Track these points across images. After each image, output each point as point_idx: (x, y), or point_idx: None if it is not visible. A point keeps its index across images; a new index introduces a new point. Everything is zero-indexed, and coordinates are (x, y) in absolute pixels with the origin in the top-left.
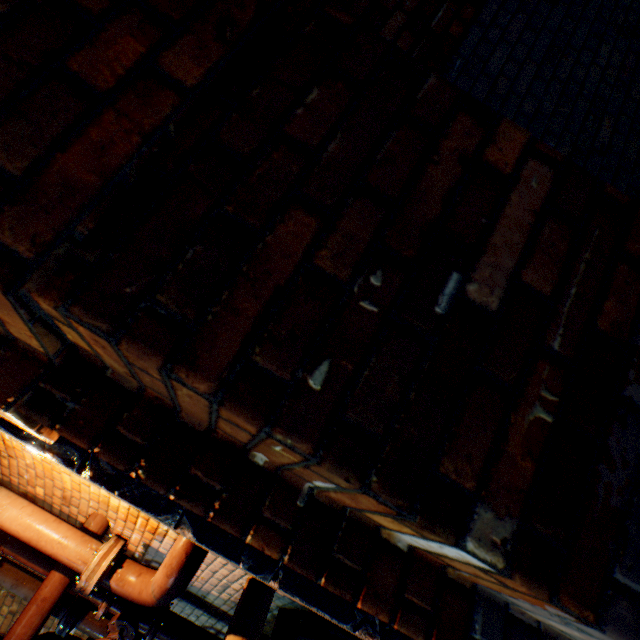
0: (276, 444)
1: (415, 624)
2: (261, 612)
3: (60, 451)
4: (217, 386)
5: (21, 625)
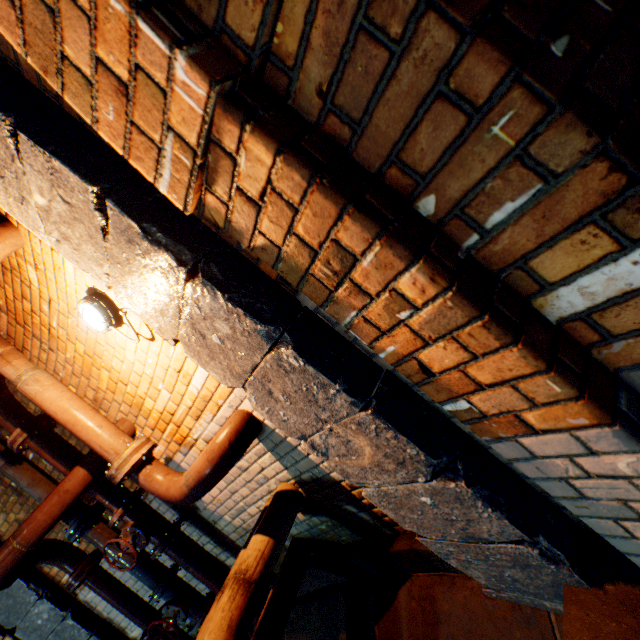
0: (508, 108)
1: (569, 379)
2: (287, 520)
3: (174, 250)
4: (470, 26)
5: (41, 512)
